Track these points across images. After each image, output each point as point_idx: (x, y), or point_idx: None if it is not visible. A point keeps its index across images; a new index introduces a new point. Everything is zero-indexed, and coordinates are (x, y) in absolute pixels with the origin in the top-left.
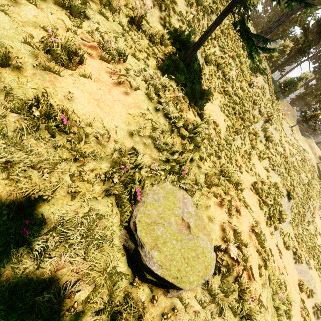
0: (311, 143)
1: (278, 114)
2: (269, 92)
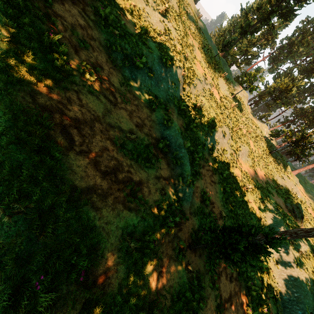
0: (264, 128)
1: (214, 70)
2: (179, 9)
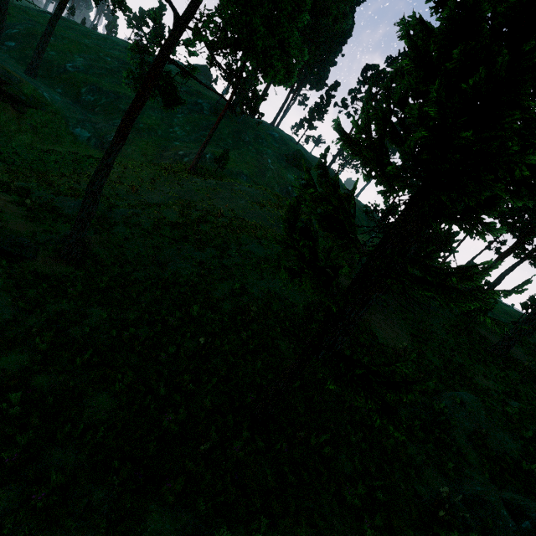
0: None
1: None
2: None
